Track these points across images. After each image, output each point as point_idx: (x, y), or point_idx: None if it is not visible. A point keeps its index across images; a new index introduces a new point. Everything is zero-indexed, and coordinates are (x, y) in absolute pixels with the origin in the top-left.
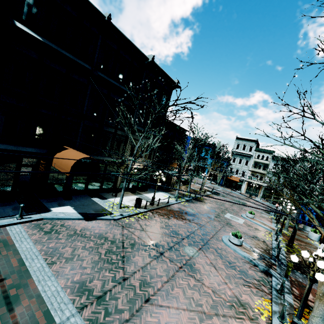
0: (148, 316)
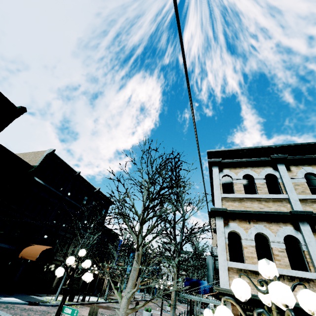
0: None
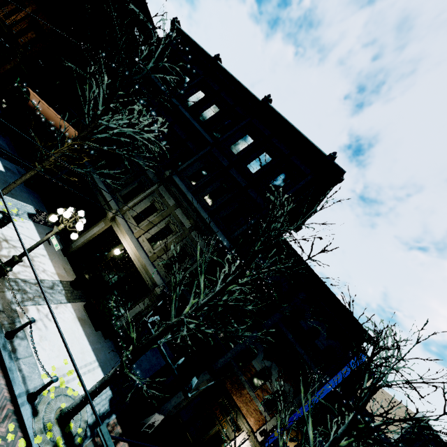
0: None
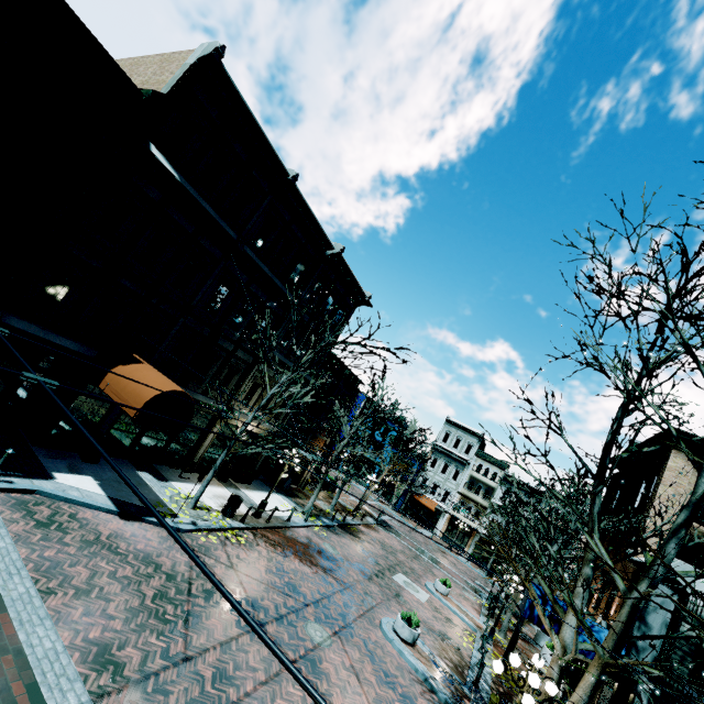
0: None
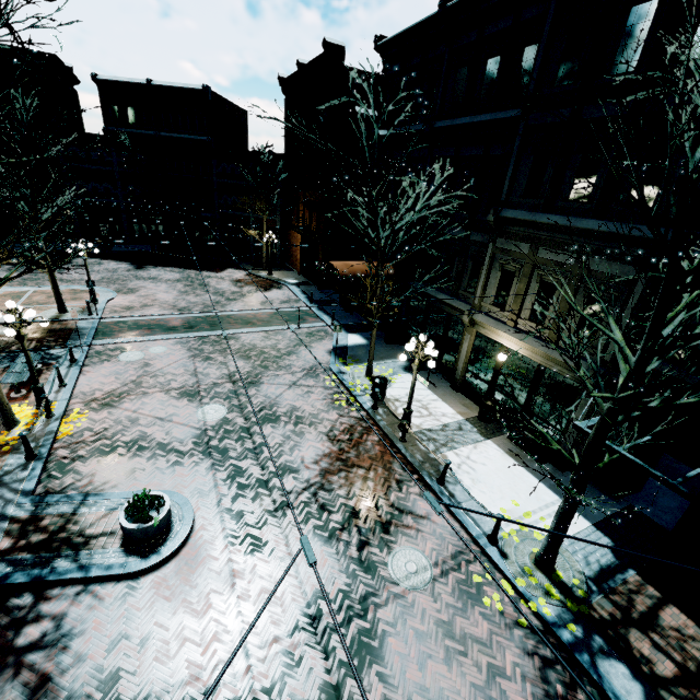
0: (183, 353)
